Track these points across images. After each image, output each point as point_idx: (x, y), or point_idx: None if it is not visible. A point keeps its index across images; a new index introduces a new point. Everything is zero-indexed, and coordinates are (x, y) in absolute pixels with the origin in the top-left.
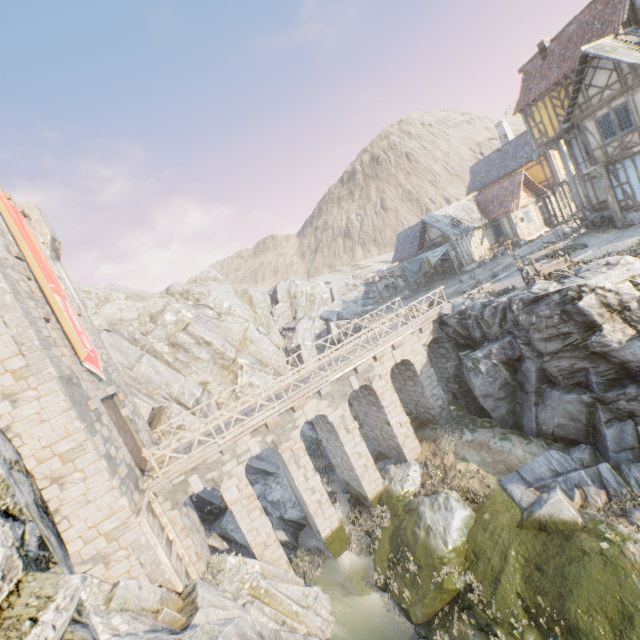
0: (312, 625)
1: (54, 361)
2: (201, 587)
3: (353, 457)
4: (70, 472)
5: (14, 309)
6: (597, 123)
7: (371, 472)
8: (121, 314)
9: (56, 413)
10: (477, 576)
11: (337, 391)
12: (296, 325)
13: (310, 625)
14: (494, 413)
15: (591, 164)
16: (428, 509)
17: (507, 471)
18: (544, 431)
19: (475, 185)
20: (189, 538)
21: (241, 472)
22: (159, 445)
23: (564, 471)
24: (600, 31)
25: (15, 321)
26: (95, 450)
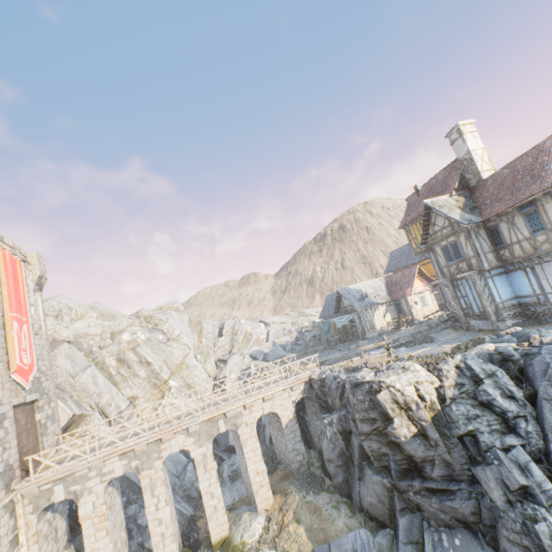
0: None
1: None
2: None
3: (206, 496)
4: None
5: None
6: (442, 249)
7: (220, 514)
8: (88, 329)
9: None
10: None
11: (205, 431)
12: (228, 358)
13: None
14: (335, 479)
15: (442, 276)
16: None
17: (323, 541)
18: (363, 507)
19: (390, 267)
20: (37, 544)
21: (101, 490)
22: (40, 452)
23: None
24: (444, 189)
25: None
26: None
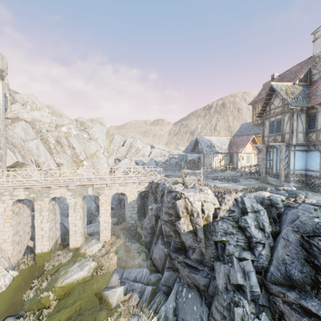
0: None
1: None
2: None
3: (71, 224)
4: None
5: None
6: (269, 123)
7: (77, 236)
8: (41, 118)
9: None
10: (58, 304)
11: (79, 191)
12: (122, 159)
13: None
14: (145, 239)
15: (262, 143)
16: (78, 264)
17: (123, 267)
18: (152, 258)
19: (238, 133)
20: None
21: (10, 203)
22: None
23: (139, 281)
24: (292, 79)
25: None
26: None
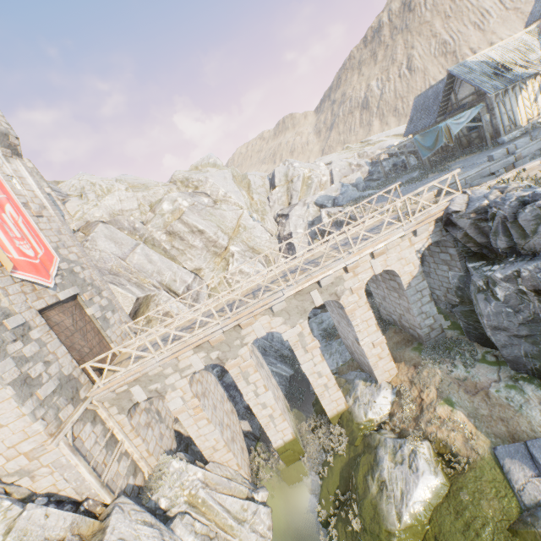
0: (246, 540)
1: None
2: (117, 513)
3: (311, 376)
4: None
5: None
6: None
7: (332, 392)
8: (121, 205)
9: None
10: None
11: (294, 307)
12: (289, 212)
13: (244, 540)
14: (505, 351)
15: None
16: (388, 457)
17: (509, 437)
18: None
19: None
20: (139, 438)
21: (185, 385)
22: (95, 359)
23: None
24: None
25: None
26: None
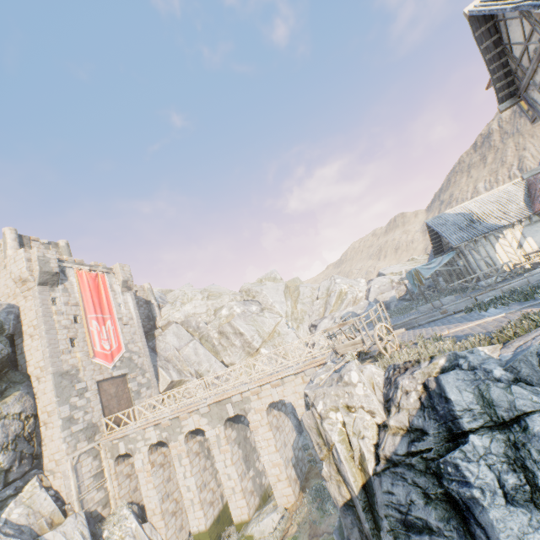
0: None
1: (56, 363)
2: (72, 517)
3: (223, 476)
4: (50, 422)
5: (45, 338)
6: None
7: (238, 497)
8: (195, 310)
9: (49, 390)
10: None
11: (216, 413)
12: (318, 323)
13: None
14: None
15: None
16: None
17: None
18: None
19: None
20: (116, 481)
21: (146, 451)
22: (107, 416)
23: None
24: None
25: (44, 344)
26: (58, 414)
